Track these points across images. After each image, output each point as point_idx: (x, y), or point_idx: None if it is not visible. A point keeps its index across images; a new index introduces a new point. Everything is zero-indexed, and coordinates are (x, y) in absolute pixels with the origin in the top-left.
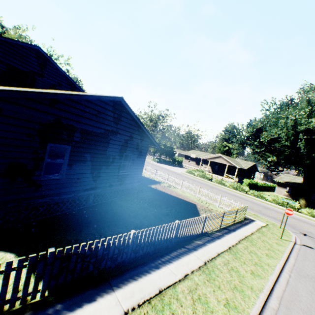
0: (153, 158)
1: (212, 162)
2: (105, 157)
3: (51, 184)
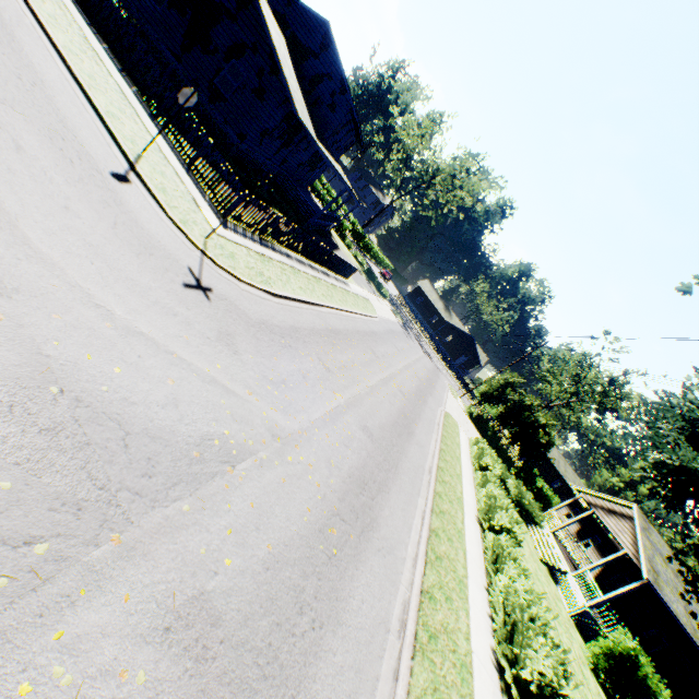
0: (473, 407)
1: (622, 559)
2: (206, 36)
3: (149, 7)
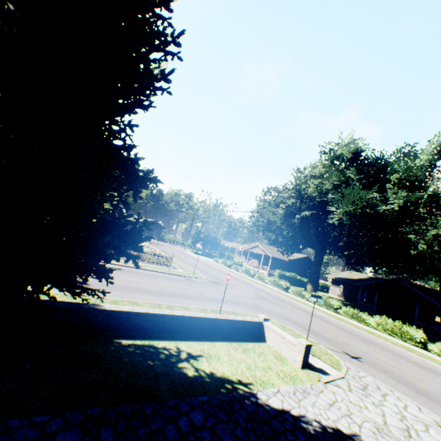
0: (193, 249)
1: (260, 255)
2: None
3: None
